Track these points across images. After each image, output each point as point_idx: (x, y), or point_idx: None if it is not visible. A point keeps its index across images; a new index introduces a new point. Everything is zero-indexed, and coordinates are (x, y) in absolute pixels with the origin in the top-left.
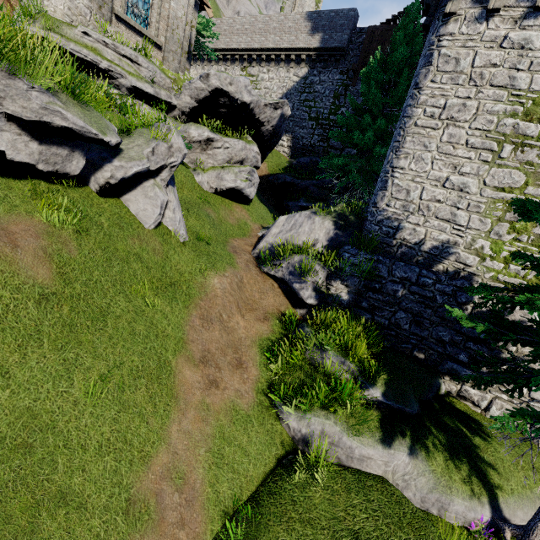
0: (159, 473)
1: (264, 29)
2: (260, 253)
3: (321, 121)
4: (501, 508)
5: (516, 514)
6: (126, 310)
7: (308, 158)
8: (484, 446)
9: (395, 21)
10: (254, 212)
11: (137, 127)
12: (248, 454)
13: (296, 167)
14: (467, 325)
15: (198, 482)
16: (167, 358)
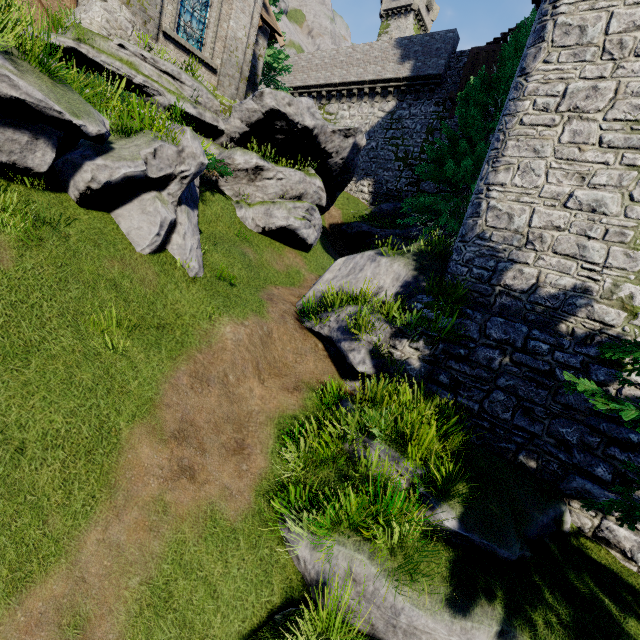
0: (39, 614)
1: (346, 62)
2: (305, 304)
3: (411, 161)
4: None
5: None
6: (69, 350)
7: (392, 204)
8: None
9: (505, 40)
10: (313, 260)
11: (145, 129)
12: (217, 596)
13: (377, 215)
14: (603, 406)
15: (111, 637)
16: (116, 424)
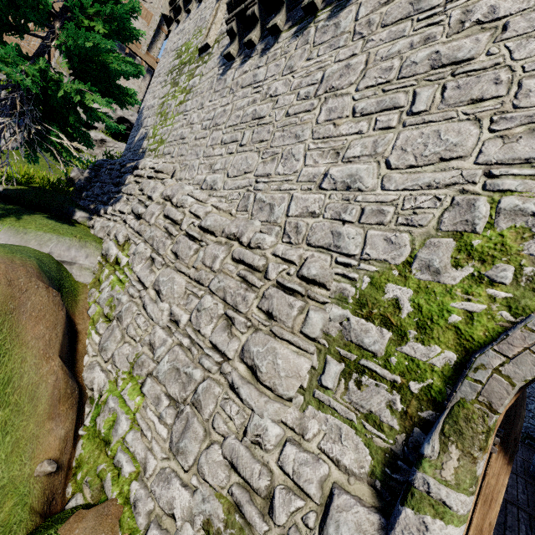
0: None
1: None
2: None
3: None
4: None
5: None
6: None
7: None
8: (36, 216)
9: None
10: None
11: None
12: None
13: None
14: None
15: None
16: None
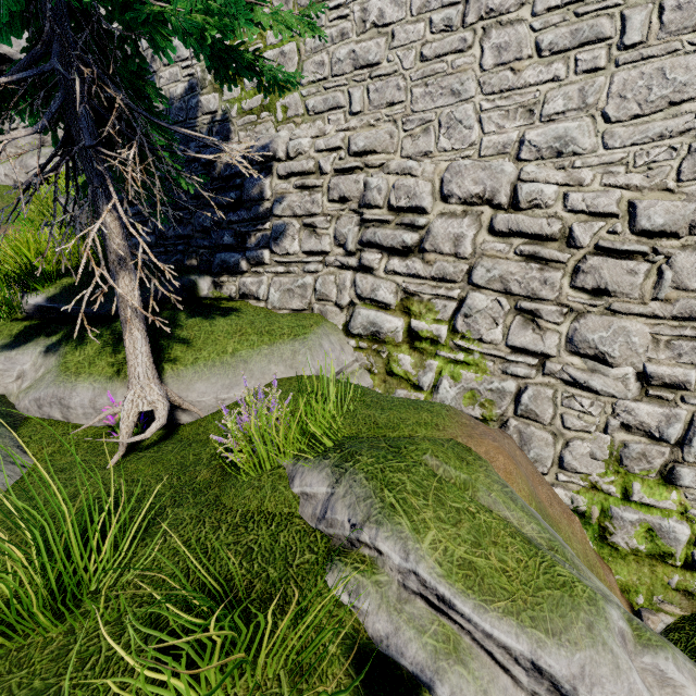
0: None
1: None
2: None
3: None
4: (165, 384)
5: (193, 387)
6: None
7: None
8: (193, 324)
9: None
10: None
11: None
12: None
13: None
14: None
15: None
16: None
